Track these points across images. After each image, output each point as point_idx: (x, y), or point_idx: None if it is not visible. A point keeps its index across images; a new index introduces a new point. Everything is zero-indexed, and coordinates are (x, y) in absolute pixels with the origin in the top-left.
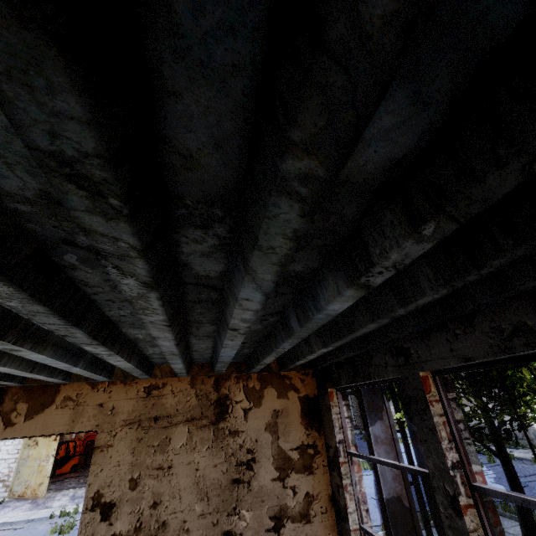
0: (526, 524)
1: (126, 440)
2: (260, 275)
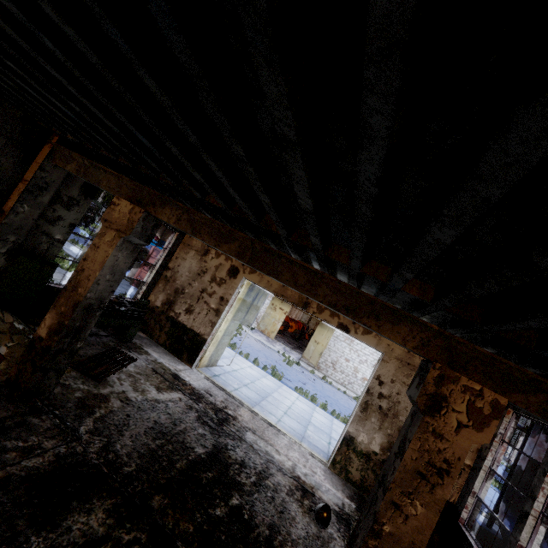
0: None
1: (394, 364)
2: None
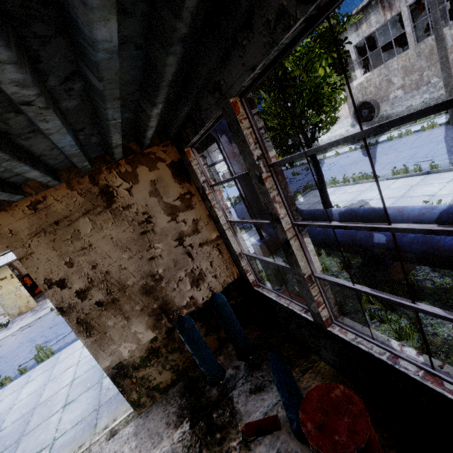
0: (321, 186)
1: (42, 245)
2: None
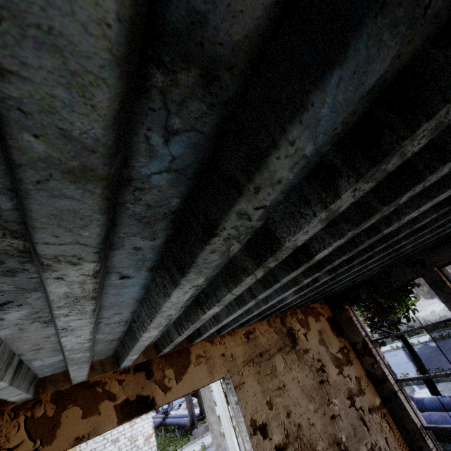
0: (423, 371)
1: (251, 376)
2: None
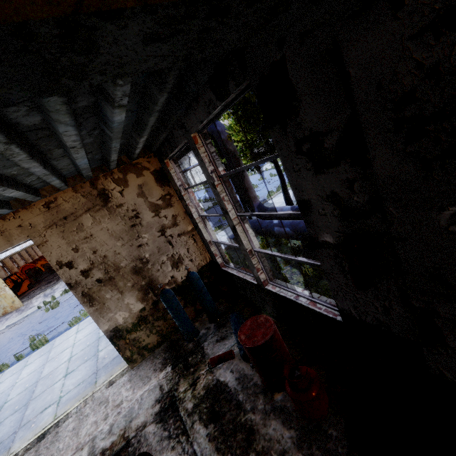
0: (283, 187)
1: (55, 235)
2: (62, 120)
